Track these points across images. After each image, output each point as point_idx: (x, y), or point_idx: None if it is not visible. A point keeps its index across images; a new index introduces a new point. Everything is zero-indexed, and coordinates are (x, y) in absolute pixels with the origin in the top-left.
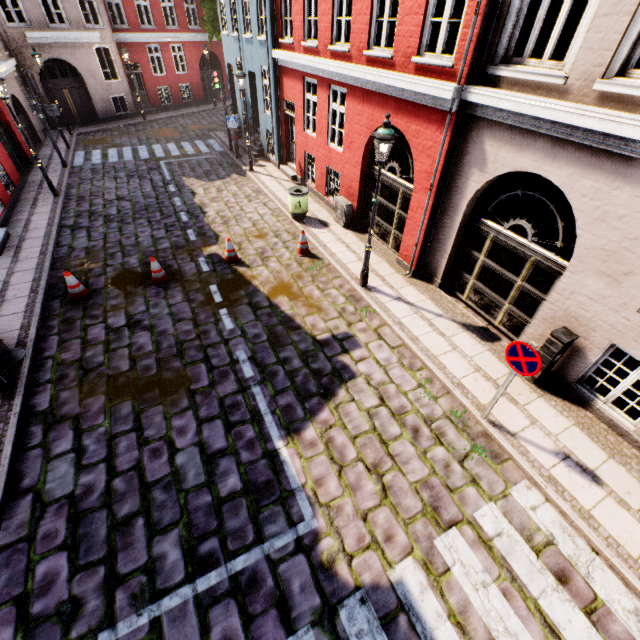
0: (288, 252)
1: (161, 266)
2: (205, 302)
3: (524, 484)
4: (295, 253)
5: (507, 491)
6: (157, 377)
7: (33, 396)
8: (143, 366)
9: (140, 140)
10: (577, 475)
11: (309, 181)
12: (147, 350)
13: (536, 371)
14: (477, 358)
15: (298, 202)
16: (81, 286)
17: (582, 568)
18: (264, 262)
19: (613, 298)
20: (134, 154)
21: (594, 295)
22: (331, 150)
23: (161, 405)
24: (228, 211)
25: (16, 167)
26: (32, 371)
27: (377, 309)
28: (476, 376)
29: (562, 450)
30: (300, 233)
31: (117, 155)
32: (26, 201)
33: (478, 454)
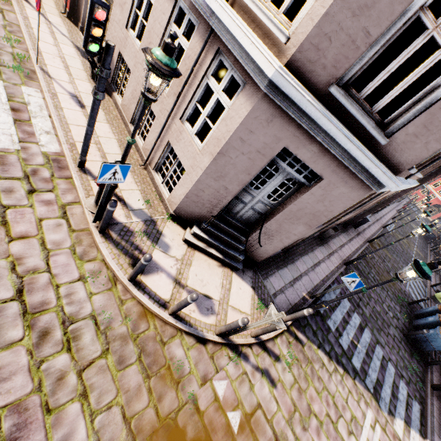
0: None
1: None
2: None
3: (36, 90)
4: None
5: (20, 85)
6: None
7: None
8: None
9: None
10: (73, 101)
11: None
12: None
13: (40, 4)
14: (68, 56)
15: None
16: None
17: (34, 115)
18: None
19: (121, 21)
20: None
21: (118, 21)
22: None
23: None
24: None
25: None
26: None
27: (14, 3)
28: (57, 58)
29: (76, 95)
30: None
31: None
32: None
33: (17, 70)
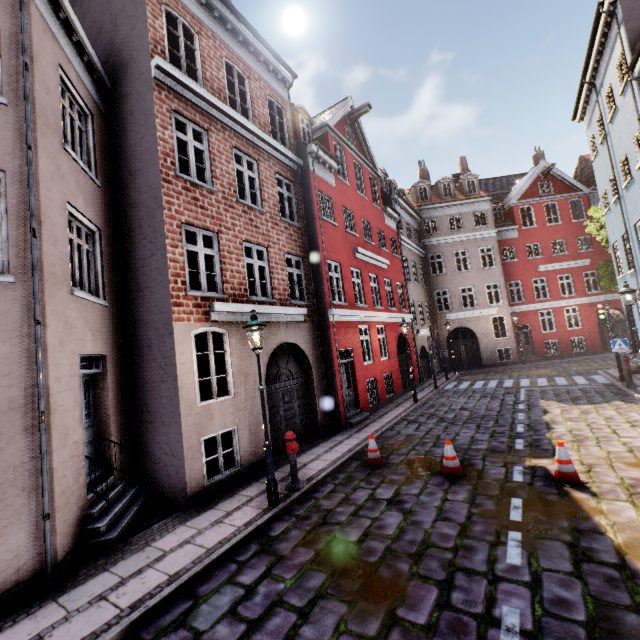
0: None
1: (462, 461)
2: (492, 512)
3: None
4: None
5: None
6: (371, 567)
7: (278, 520)
8: (368, 545)
9: (510, 376)
10: None
11: None
12: (386, 531)
13: None
14: None
15: None
16: (377, 452)
17: None
18: (631, 497)
19: None
20: (498, 384)
21: None
22: None
23: (347, 604)
24: (587, 430)
25: (403, 385)
26: (297, 502)
27: None
28: None
29: None
30: None
31: (482, 384)
32: (394, 403)
33: None
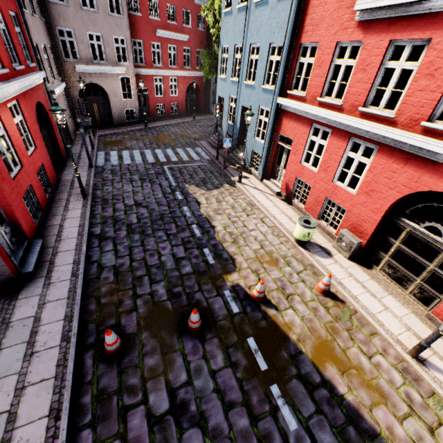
0: (307, 288)
1: (190, 301)
2: (250, 369)
3: None
4: (315, 291)
5: None
6: None
7: None
8: None
9: (145, 144)
10: None
11: (295, 199)
12: None
13: None
14: None
15: (308, 232)
16: (118, 340)
17: None
18: (289, 302)
19: None
20: (142, 157)
21: None
22: (337, 187)
23: None
24: (233, 226)
25: (54, 167)
26: None
27: None
28: None
29: None
30: (307, 261)
31: (130, 157)
32: (59, 202)
33: None
